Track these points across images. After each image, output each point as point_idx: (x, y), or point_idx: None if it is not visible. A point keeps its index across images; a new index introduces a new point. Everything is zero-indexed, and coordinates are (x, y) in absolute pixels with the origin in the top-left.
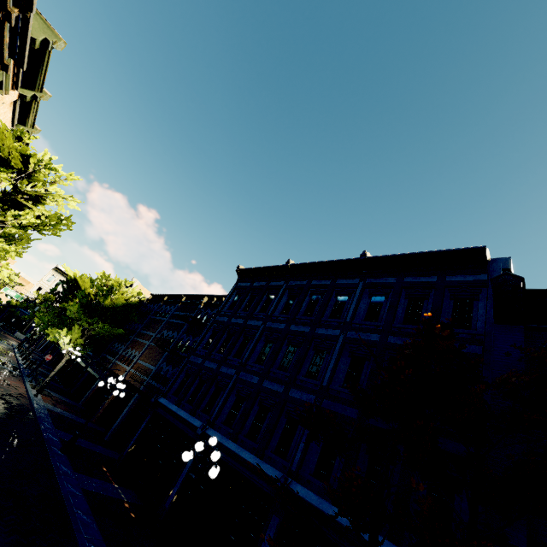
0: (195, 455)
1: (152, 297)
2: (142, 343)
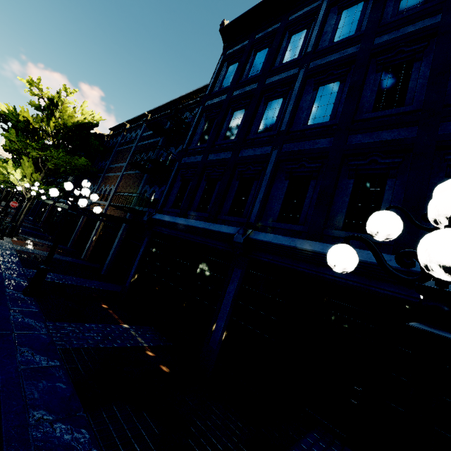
0: (376, 259)
1: (112, 133)
2: (114, 176)
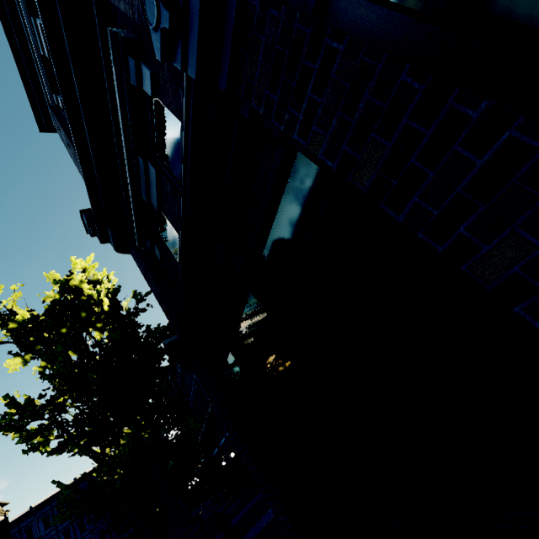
0: None
1: None
2: None
